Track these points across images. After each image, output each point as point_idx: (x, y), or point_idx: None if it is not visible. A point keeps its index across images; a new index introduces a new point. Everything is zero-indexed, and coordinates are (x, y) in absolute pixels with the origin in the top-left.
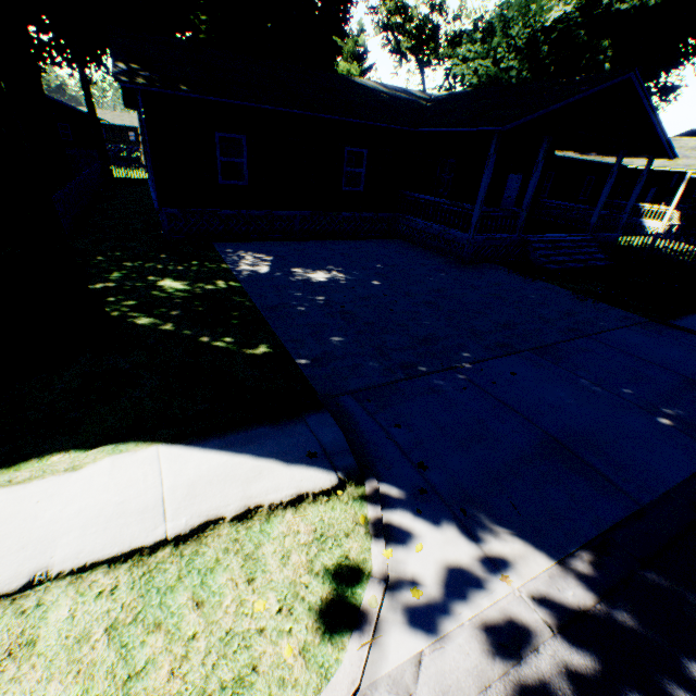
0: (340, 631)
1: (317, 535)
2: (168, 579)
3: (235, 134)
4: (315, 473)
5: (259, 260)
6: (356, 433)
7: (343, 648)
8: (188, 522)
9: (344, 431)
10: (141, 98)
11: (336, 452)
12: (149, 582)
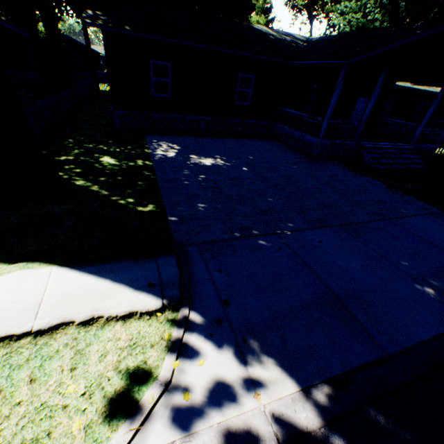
0: (119, 416)
1: (131, 343)
2: (20, 359)
3: (163, 61)
4: (148, 298)
5: (171, 148)
6: (187, 273)
7: (115, 430)
8: (50, 321)
9: (180, 270)
10: (102, 35)
11: (168, 285)
12: (7, 360)
